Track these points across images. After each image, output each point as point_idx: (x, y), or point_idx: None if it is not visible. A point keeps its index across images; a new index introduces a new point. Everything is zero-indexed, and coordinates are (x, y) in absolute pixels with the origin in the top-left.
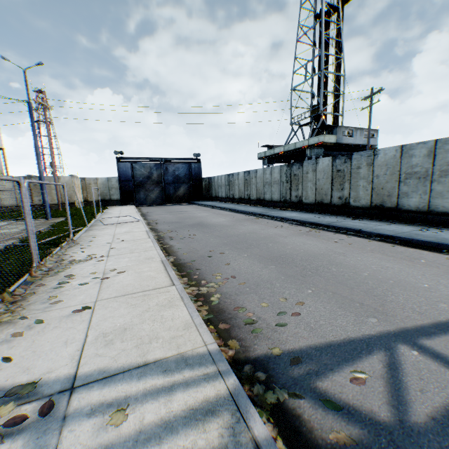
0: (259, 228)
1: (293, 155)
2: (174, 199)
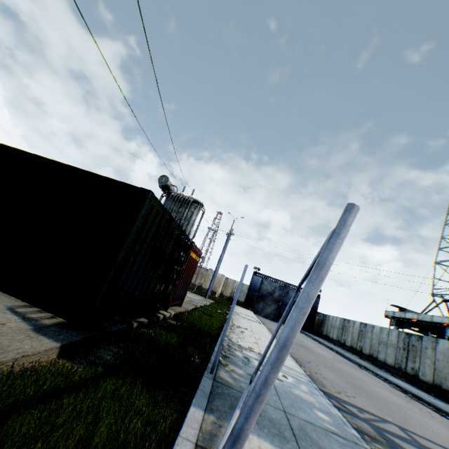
0: (356, 372)
1: (430, 328)
2: (285, 320)
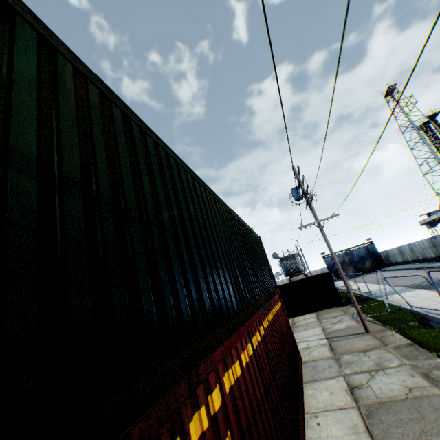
0: (414, 273)
1: None
2: (364, 271)
